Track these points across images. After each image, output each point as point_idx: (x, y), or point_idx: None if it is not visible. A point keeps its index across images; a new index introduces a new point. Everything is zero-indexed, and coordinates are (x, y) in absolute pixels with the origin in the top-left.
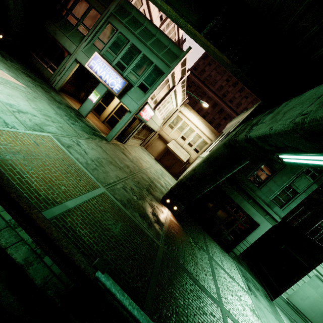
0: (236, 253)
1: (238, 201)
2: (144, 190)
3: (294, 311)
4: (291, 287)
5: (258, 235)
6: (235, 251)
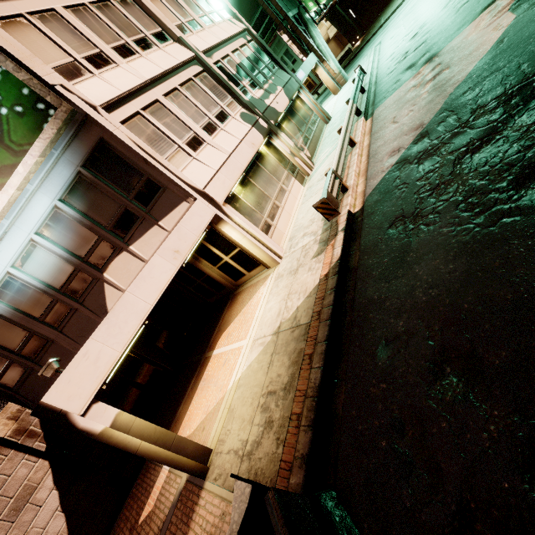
0: None
1: None
2: None
3: None
4: None
5: None
6: None
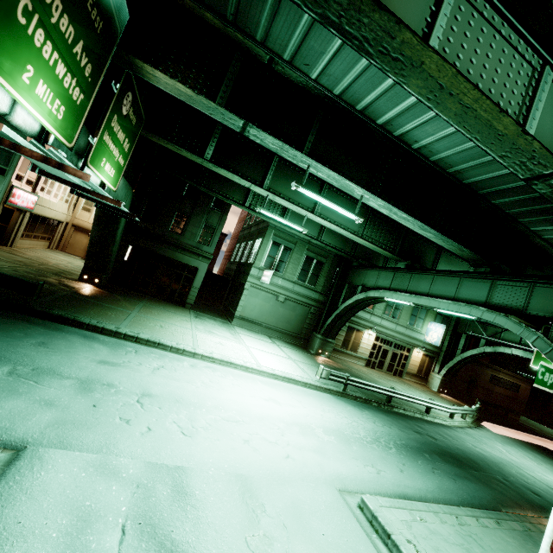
0: (191, 302)
1: (170, 255)
2: (49, 274)
3: (250, 322)
4: (239, 304)
5: (202, 277)
6: (189, 301)
